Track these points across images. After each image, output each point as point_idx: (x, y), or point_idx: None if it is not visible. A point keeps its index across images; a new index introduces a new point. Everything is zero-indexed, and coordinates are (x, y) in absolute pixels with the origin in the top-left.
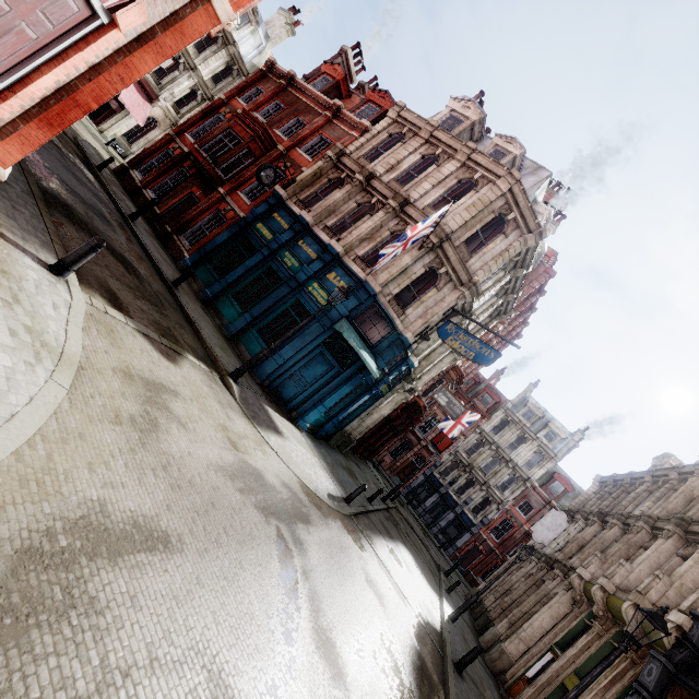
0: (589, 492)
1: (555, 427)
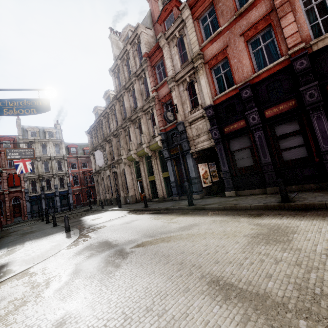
0: (89, 139)
1: (49, 130)
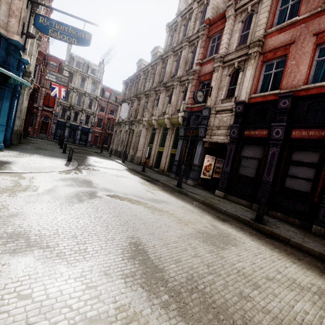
0: (123, 89)
1: (92, 66)
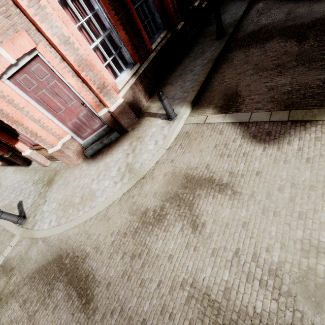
0: None
1: None
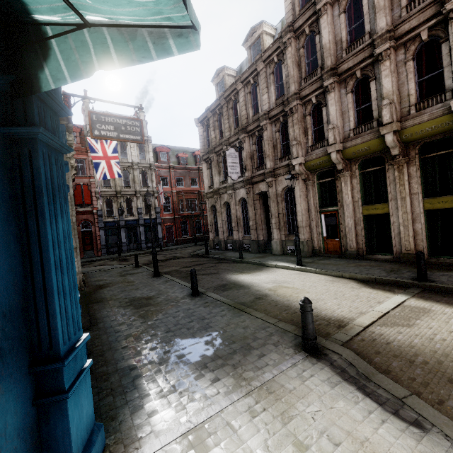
0: (201, 133)
1: None
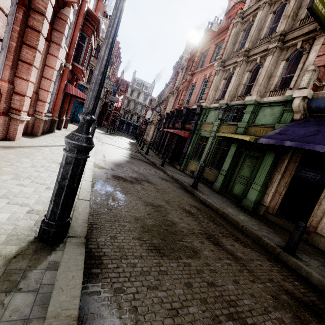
0: (156, 101)
1: (146, 85)
